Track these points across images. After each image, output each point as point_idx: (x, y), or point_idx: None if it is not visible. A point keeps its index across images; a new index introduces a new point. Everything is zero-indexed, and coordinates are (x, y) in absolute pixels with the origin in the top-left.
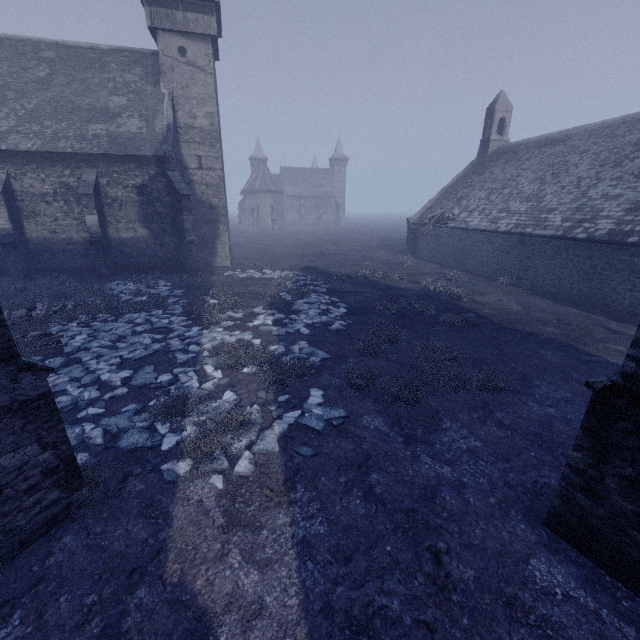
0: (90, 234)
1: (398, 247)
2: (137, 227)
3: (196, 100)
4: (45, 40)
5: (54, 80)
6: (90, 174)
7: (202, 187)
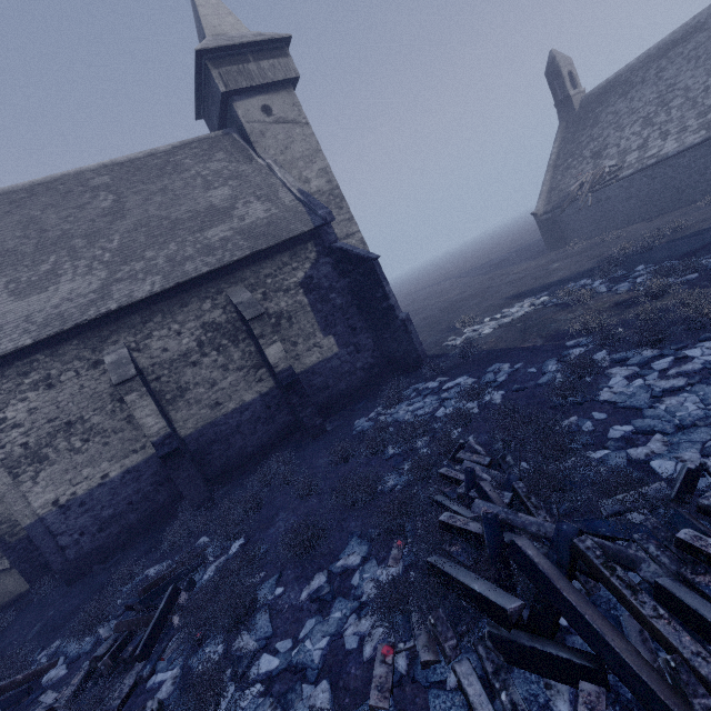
0: (279, 375)
1: (509, 262)
2: (319, 340)
3: (301, 161)
4: (87, 168)
5: (126, 204)
6: (238, 293)
7: None
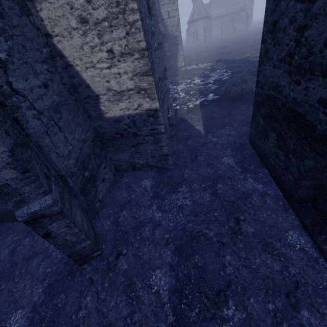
0: None
1: None
2: None
3: None
4: None
5: None
6: None
7: (170, 28)
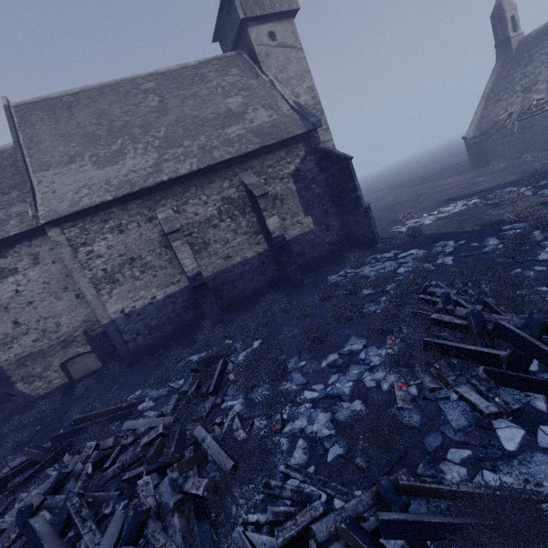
0: (275, 239)
1: (435, 178)
2: (301, 219)
3: (294, 79)
4: (138, 75)
5: (168, 104)
6: (248, 177)
7: None
